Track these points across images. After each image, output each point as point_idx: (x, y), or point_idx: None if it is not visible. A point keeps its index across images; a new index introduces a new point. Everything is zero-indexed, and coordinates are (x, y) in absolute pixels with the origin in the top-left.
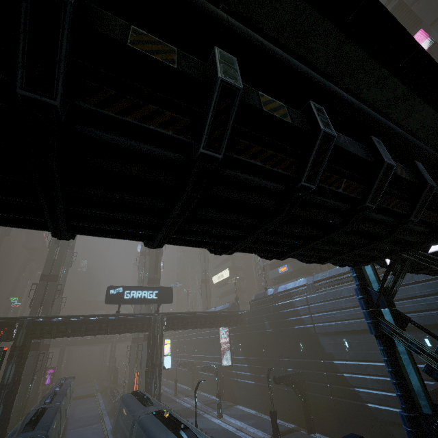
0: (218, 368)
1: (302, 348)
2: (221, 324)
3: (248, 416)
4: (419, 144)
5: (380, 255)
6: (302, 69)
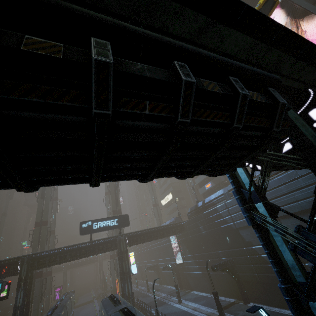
0: (174, 266)
1: (229, 241)
2: (169, 234)
3: (200, 298)
4: (234, 63)
5: (236, 161)
6: (81, 12)
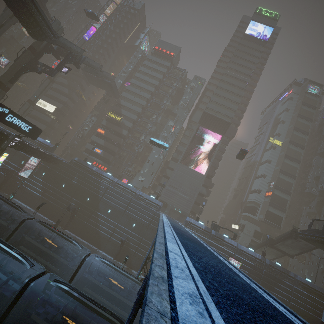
0: (11, 172)
1: (88, 200)
2: (46, 160)
3: (26, 209)
4: None
5: None
6: None
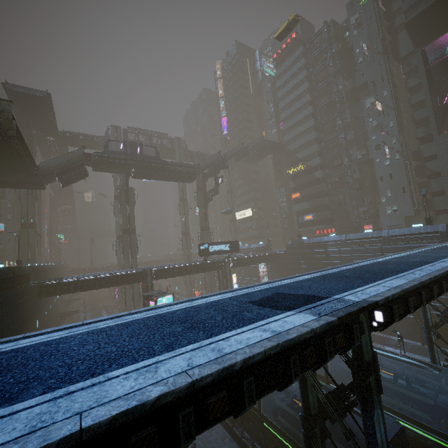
0: None
1: None
2: (266, 261)
3: None
4: None
5: None
6: None
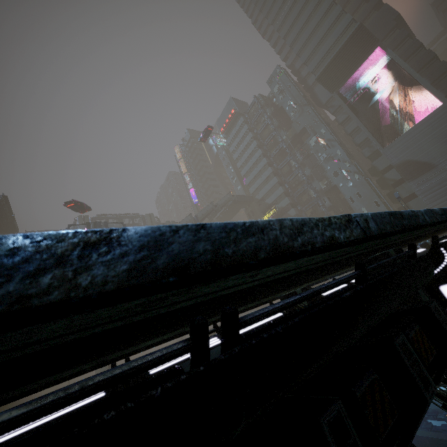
0: None
1: None
2: None
3: None
4: None
5: None
6: None
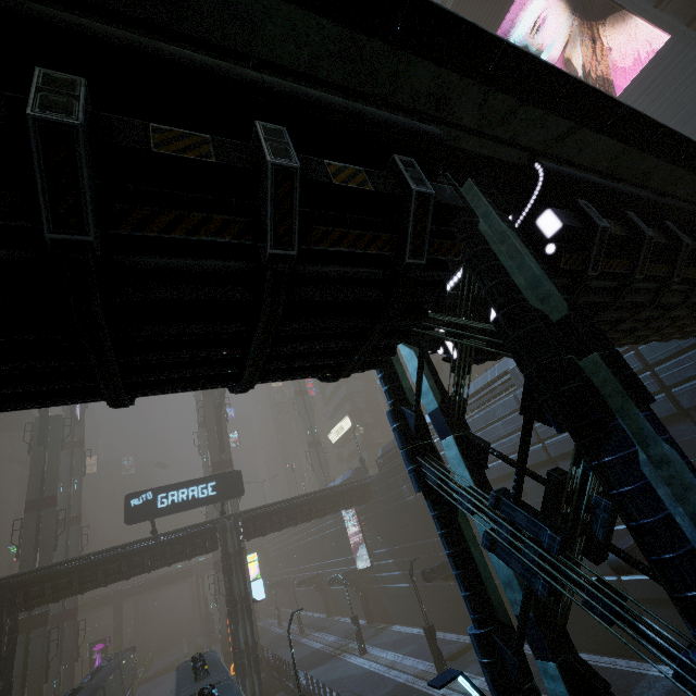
0: (354, 575)
1: None
2: (337, 506)
3: (407, 640)
4: (286, 89)
5: (357, 344)
6: None
